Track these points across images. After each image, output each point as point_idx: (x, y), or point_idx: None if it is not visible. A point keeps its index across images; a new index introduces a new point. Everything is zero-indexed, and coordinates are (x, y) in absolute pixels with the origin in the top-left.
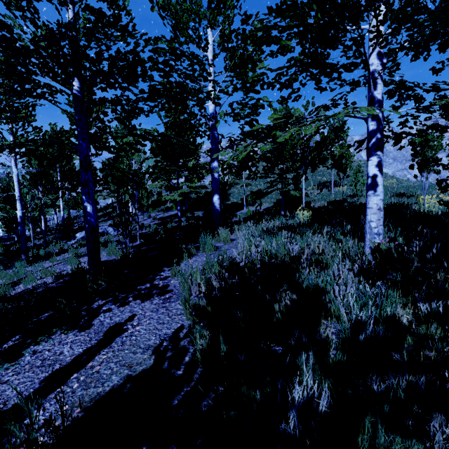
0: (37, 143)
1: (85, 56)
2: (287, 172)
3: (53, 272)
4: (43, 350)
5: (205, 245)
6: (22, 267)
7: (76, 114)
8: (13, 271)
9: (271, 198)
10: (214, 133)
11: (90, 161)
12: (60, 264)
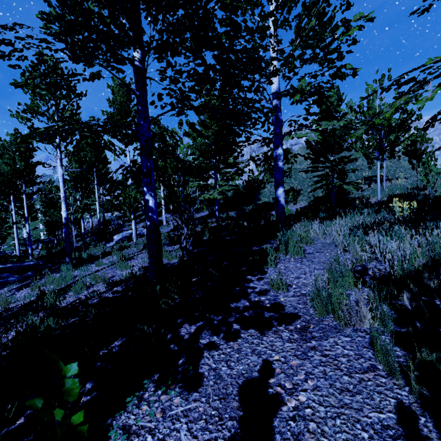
0: (91, 129)
1: (160, 0)
2: (340, 164)
3: (104, 278)
4: (139, 429)
5: (286, 247)
6: (70, 272)
7: (137, 89)
8: (61, 275)
9: (308, 196)
10: (278, 115)
11: (151, 146)
12: (108, 269)
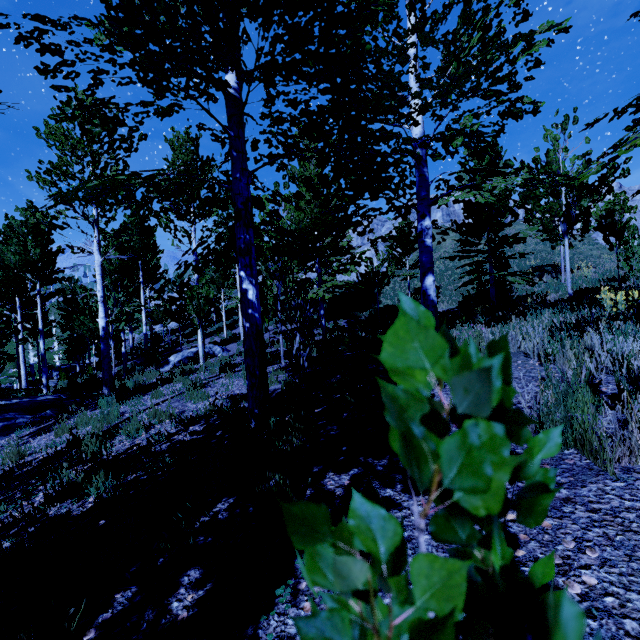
0: (160, 187)
1: None
2: (502, 245)
3: (170, 414)
4: None
5: None
6: (115, 406)
7: (231, 127)
8: (101, 412)
9: (451, 295)
10: (423, 171)
11: (251, 210)
12: (173, 401)
